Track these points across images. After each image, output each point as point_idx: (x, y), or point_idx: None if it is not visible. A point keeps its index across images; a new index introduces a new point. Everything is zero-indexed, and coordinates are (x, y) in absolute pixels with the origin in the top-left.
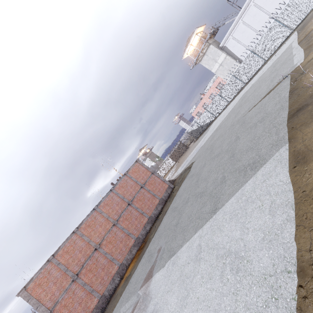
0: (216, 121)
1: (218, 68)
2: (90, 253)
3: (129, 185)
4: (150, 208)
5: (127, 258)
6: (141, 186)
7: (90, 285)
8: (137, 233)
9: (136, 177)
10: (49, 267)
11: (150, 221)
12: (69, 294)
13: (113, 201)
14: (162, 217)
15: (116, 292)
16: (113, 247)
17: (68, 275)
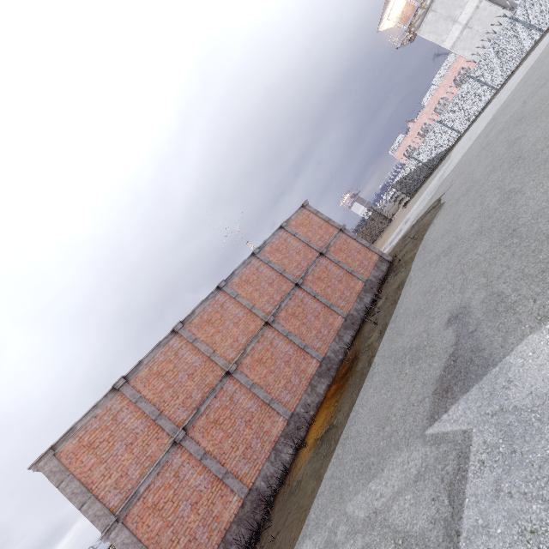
0: (468, 133)
1: (460, 36)
2: (215, 382)
3: (293, 248)
4: (345, 297)
5: (306, 401)
6: (319, 251)
7: (218, 460)
8: (322, 346)
9: (306, 235)
10: (116, 405)
11: (350, 325)
12: (165, 477)
13: (260, 277)
14: (391, 299)
15: (292, 479)
16: (270, 374)
17: (163, 429)
